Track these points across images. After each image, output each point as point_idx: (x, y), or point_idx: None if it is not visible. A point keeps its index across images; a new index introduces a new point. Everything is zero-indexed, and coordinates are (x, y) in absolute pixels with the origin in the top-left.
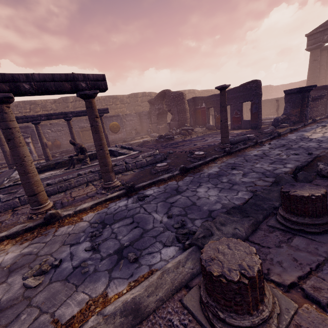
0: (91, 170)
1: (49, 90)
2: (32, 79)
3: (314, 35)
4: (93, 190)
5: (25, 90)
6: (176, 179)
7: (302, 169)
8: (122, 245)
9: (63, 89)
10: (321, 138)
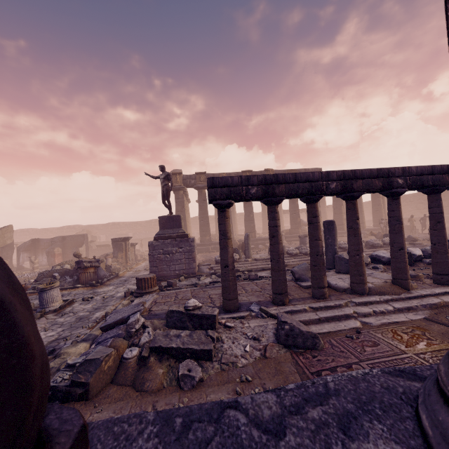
0: None
1: None
2: None
3: None
4: None
5: None
6: None
7: None
8: None
9: None
10: None
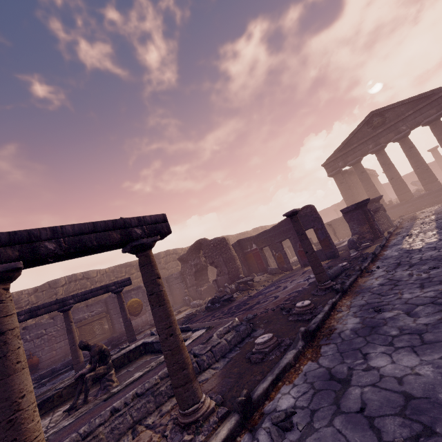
0: (137, 392)
1: (87, 246)
2: (61, 233)
3: (329, 164)
4: None
5: (48, 252)
6: (308, 356)
7: None
8: None
9: (109, 242)
10: (428, 245)
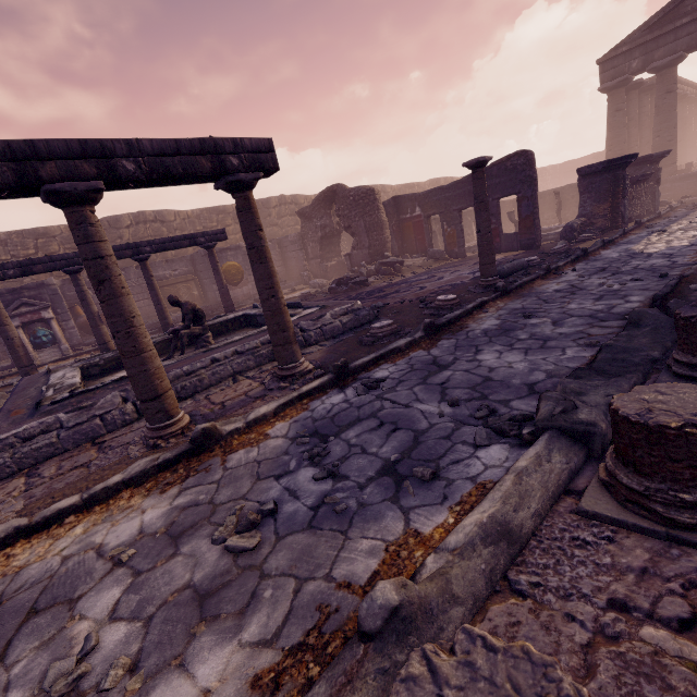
0: (237, 350)
1: (172, 174)
2: (138, 150)
3: (613, 60)
4: (255, 387)
5: (128, 174)
6: (422, 346)
7: (665, 299)
8: (387, 461)
9: (197, 172)
10: (668, 250)
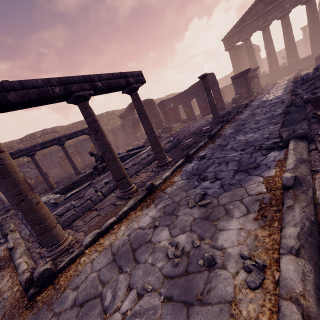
0: (133, 163)
1: (113, 86)
2: (101, 78)
3: (227, 39)
4: (150, 173)
5: (99, 87)
6: (210, 143)
7: (291, 106)
8: (234, 170)
9: (121, 85)
10: (276, 97)
